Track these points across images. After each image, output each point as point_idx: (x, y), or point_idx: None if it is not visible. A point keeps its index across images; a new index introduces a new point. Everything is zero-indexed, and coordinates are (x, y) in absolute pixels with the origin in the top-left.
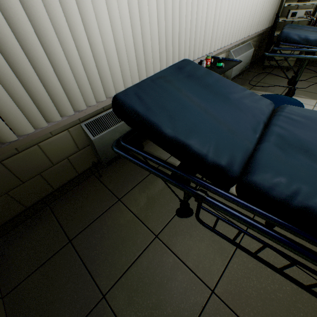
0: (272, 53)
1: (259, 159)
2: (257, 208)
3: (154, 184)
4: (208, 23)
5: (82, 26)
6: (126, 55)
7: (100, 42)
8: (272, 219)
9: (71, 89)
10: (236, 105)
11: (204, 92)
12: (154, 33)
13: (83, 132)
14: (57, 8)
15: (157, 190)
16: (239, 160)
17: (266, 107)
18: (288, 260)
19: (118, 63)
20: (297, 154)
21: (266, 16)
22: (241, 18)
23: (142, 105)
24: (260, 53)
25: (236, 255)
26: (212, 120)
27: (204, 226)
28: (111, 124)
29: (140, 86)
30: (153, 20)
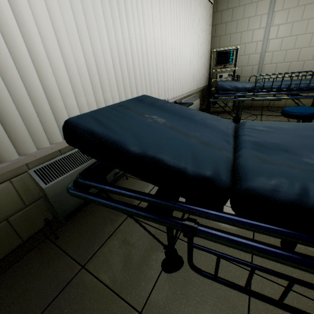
0: (214, 99)
1: (245, 164)
2: (266, 224)
3: (129, 235)
4: (159, 78)
5: (33, 68)
6: (84, 97)
7: (54, 84)
8: (291, 234)
9: (15, 129)
10: (201, 123)
11: (167, 115)
12: (112, 82)
13: (33, 182)
14: (3, 49)
15: (133, 241)
16: (224, 168)
17: (228, 124)
18: (313, 300)
19: (76, 104)
20: (279, 154)
21: (202, 78)
22: (184, 77)
23: (100, 126)
24: (204, 104)
25: (253, 312)
26: (182, 135)
27: (203, 275)
28: (70, 168)
29: (98, 112)
30: (110, 71)
